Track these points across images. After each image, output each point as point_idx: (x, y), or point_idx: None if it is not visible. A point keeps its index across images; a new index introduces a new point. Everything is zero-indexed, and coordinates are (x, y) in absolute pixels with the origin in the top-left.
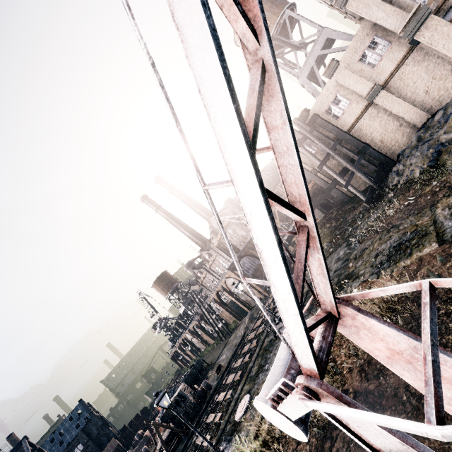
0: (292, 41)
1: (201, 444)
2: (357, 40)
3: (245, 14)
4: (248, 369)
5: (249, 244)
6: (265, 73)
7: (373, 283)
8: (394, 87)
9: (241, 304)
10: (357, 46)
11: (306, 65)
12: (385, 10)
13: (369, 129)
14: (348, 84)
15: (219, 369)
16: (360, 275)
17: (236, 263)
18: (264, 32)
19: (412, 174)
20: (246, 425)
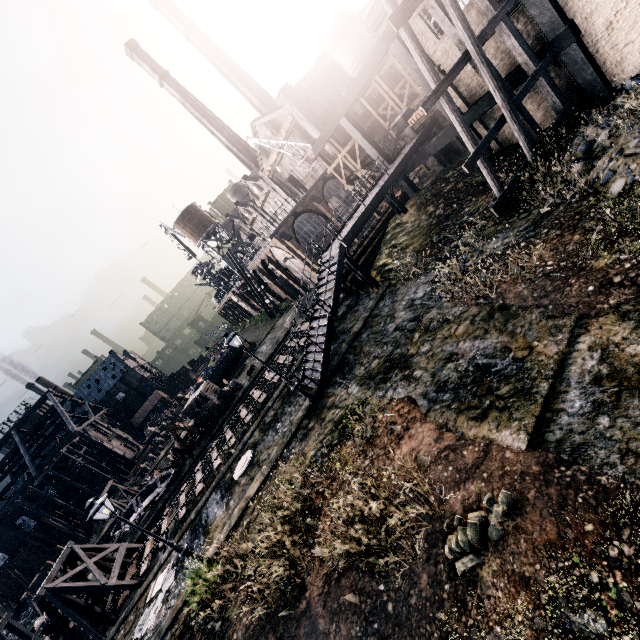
0: None
1: (212, 465)
2: None
3: None
4: (266, 409)
5: (315, 189)
6: None
7: (414, 424)
8: None
9: (294, 283)
10: None
11: None
12: None
13: None
14: None
15: (253, 369)
16: (414, 377)
17: None
18: None
19: (608, 181)
20: (237, 496)
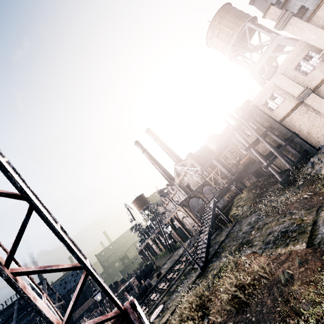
0: (249, 45)
1: None
2: (293, 53)
3: (9, 194)
4: (170, 285)
5: (199, 188)
6: (32, 211)
7: (256, 257)
8: (323, 92)
9: (185, 231)
10: (293, 57)
11: (258, 63)
12: (317, 34)
13: (298, 122)
14: (283, 86)
15: (159, 275)
16: (254, 245)
17: (36, 287)
18: (24, 198)
19: (320, 170)
20: None
